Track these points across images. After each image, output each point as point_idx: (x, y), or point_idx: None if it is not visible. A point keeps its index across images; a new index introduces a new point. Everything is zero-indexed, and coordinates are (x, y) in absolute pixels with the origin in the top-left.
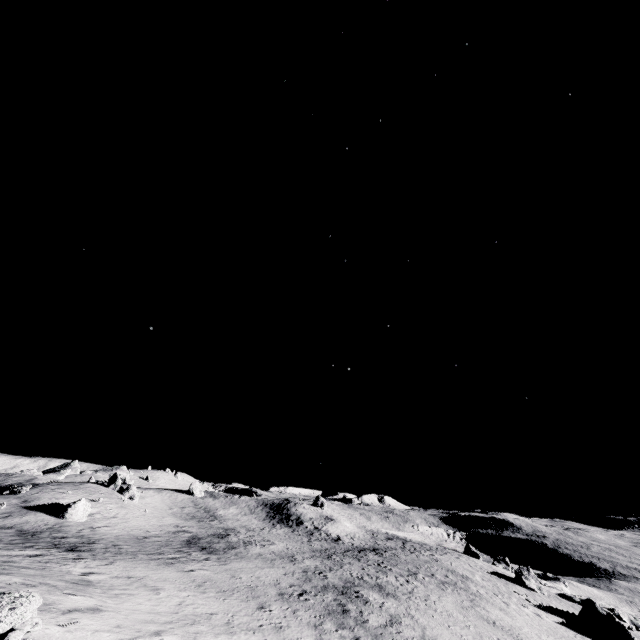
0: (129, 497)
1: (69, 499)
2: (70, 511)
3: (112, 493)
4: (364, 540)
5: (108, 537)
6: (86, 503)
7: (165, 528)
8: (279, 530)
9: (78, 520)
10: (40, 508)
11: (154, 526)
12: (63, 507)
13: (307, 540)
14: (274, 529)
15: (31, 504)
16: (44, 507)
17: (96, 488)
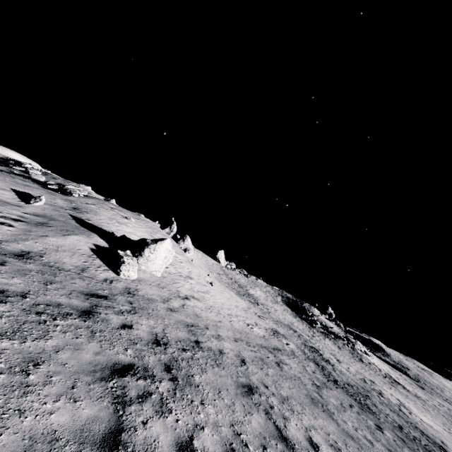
0: (184, 248)
1: (132, 229)
2: (146, 253)
3: (170, 238)
4: (413, 387)
5: (234, 350)
6: (169, 248)
7: (253, 318)
8: (326, 342)
9: (153, 271)
10: (96, 228)
11: (240, 310)
12: (134, 241)
13: (385, 381)
14: (320, 338)
15: (83, 216)
16: (102, 229)
17: (156, 226)
